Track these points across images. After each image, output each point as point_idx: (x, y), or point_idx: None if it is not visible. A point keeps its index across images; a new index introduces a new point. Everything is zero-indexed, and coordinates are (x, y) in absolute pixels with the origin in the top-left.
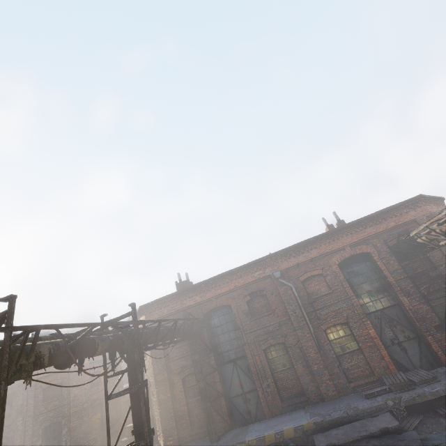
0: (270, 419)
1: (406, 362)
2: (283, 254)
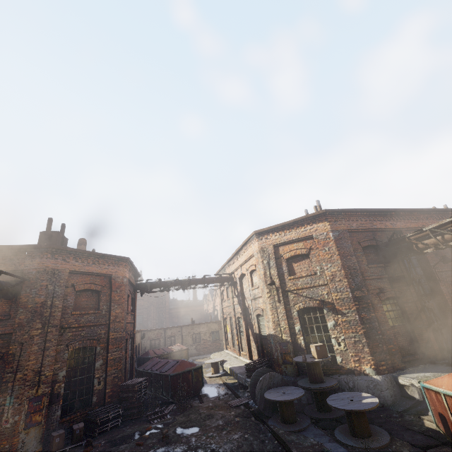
0: None
1: None
2: None
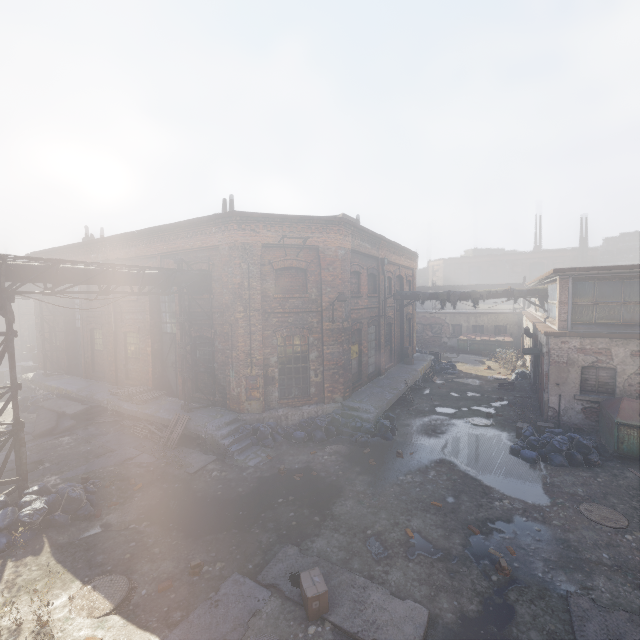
0: (80, 379)
1: (174, 384)
2: (110, 242)
